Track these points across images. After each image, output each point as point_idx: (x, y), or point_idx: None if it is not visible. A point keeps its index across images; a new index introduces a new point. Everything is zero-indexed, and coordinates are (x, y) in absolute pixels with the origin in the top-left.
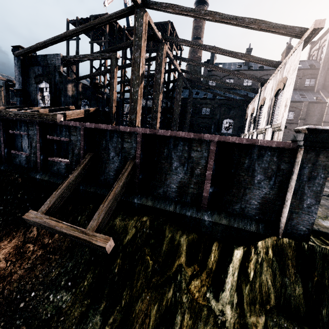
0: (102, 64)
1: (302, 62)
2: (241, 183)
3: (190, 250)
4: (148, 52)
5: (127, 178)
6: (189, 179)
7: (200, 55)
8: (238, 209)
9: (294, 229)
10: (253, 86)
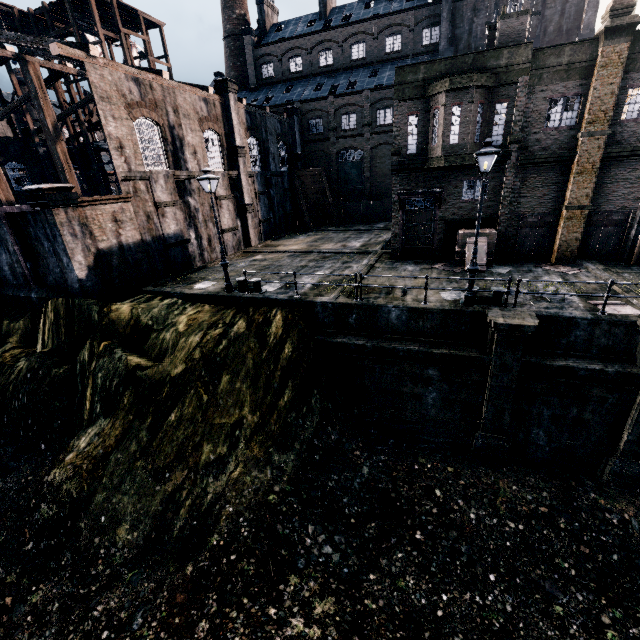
0: (13, 95)
1: None
2: (41, 254)
3: (28, 328)
4: (113, 40)
5: None
6: (11, 258)
7: (242, 12)
8: (54, 281)
9: (73, 289)
10: (336, 63)
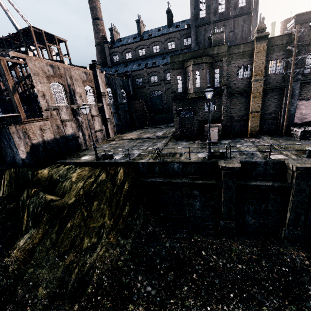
0: None
1: (182, 23)
2: (3, 147)
3: None
4: (43, 48)
5: None
6: None
7: (103, 34)
8: (9, 160)
9: (19, 164)
10: (147, 54)
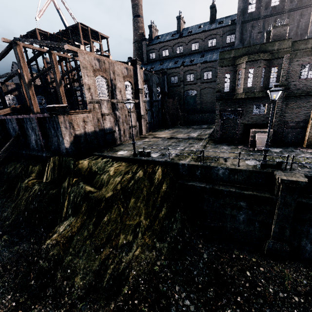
0: (43, 67)
1: (226, 18)
2: (50, 136)
3: (40, 170)
4: (86, 44)
5: (13, 141)
6: (36, 137)
7: (142, 31)
8: (54, 148)
9: (63, 152)
10: (184, 52)
